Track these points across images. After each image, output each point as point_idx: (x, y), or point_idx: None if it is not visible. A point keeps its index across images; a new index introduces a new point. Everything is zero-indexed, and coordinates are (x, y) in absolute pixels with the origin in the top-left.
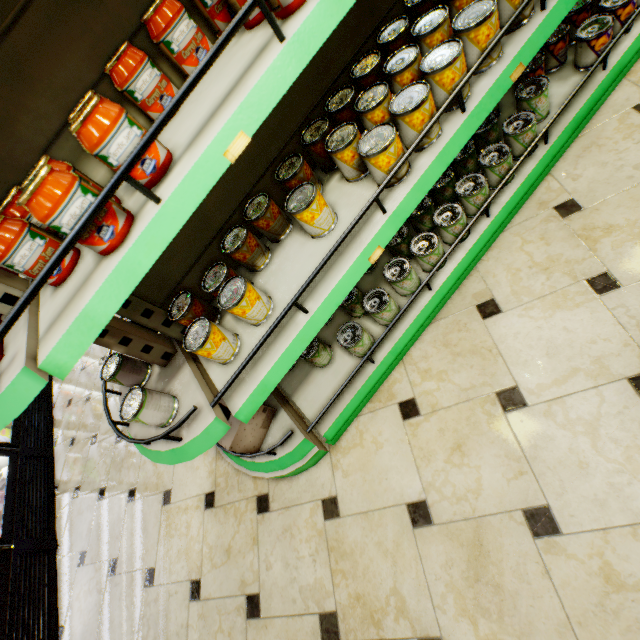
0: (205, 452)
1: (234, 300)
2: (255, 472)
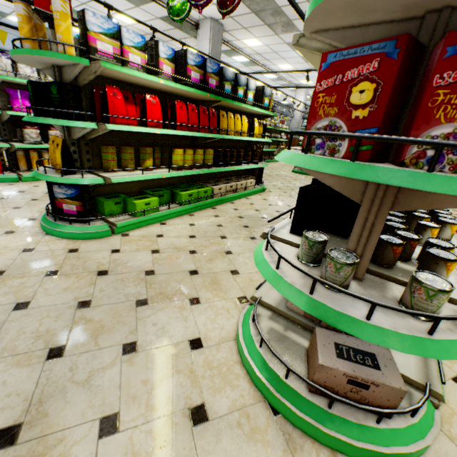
0: (264, 442)
1: (450, 245)
2: (391, 447)
